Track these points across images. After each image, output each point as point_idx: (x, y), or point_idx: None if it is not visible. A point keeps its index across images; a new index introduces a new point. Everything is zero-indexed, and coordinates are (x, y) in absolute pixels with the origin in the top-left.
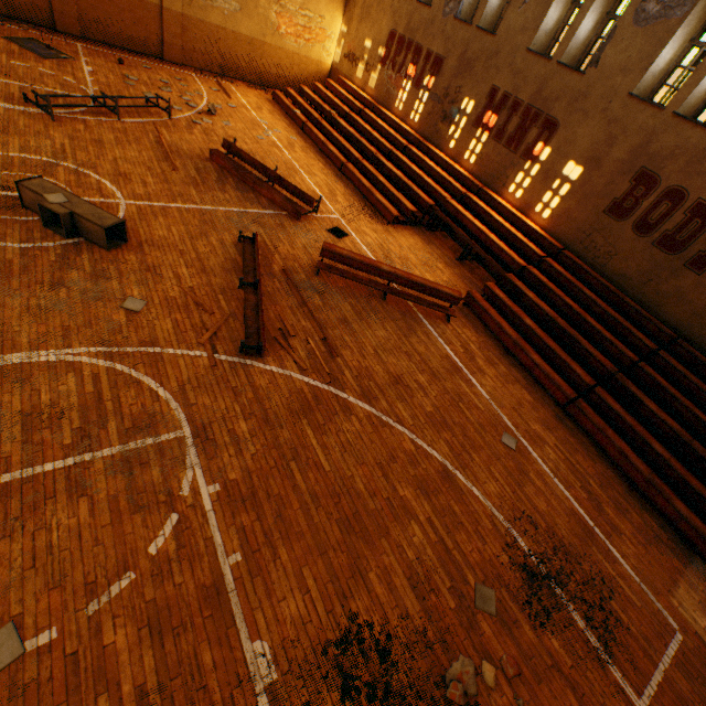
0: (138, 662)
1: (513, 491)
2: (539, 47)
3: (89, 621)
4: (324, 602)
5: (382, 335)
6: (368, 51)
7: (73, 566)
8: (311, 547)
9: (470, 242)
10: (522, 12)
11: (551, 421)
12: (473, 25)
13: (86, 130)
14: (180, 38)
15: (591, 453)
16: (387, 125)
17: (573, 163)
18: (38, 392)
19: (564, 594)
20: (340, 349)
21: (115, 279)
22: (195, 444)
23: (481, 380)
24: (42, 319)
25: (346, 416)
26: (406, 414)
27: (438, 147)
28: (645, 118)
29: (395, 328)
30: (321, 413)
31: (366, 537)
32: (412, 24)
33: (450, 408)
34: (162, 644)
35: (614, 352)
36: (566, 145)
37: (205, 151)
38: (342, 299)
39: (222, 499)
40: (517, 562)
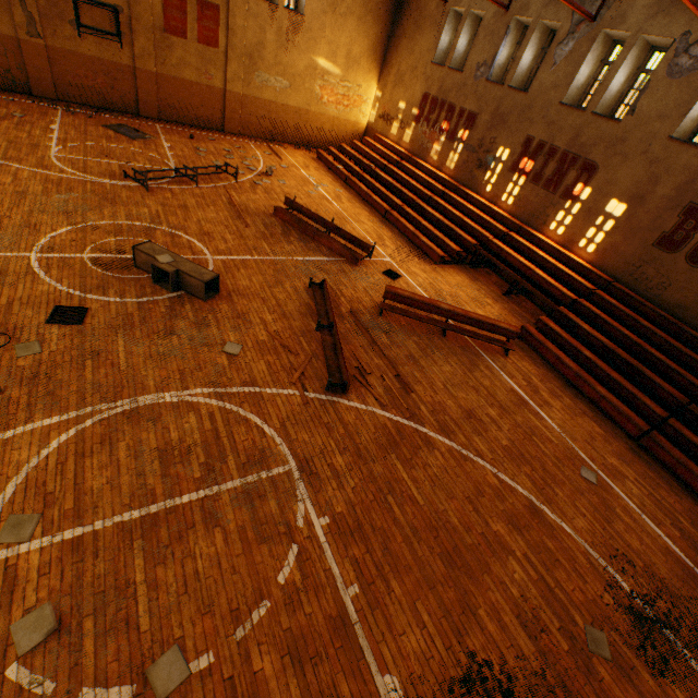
0: (285, 690)
1: (602, 527)
2: (572, 100)
3: (238, 647)
4: (442, 638)
5: (448, 371)
6: (403, 111)
7: (217, 593)
8: (420, 581)
9: (516, 277)
10: (553, 72)
11: (626, 455)
12: (505, 85)
13: (173, 197)
14: (238, 113)
15: (674, 488)
16: (422, 173)
17: (615, 201)
18: (167, 429)
19: (677, 640)
20: (412, 384)
21: (214, 326)
22: (302, 477)
23: (549, 412)
24: (162, 364)
25: (429, 450)
26: (484, 447)
27: (474, 191)
28: (688, 158)
29: (458, 363)
30: (406, 447)
31: (469, 572)
32: (444, 87)
33: (524, 442)
34: (303, 673)
35: (683, 382)
36: (607, 184)
37: (269, 208)
38: (406, 337)
39: (333, 531)
40: (622, 603)
